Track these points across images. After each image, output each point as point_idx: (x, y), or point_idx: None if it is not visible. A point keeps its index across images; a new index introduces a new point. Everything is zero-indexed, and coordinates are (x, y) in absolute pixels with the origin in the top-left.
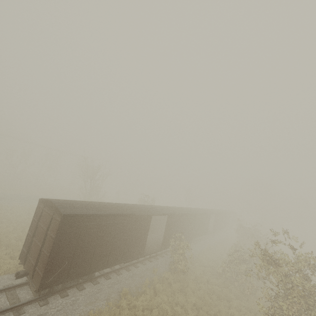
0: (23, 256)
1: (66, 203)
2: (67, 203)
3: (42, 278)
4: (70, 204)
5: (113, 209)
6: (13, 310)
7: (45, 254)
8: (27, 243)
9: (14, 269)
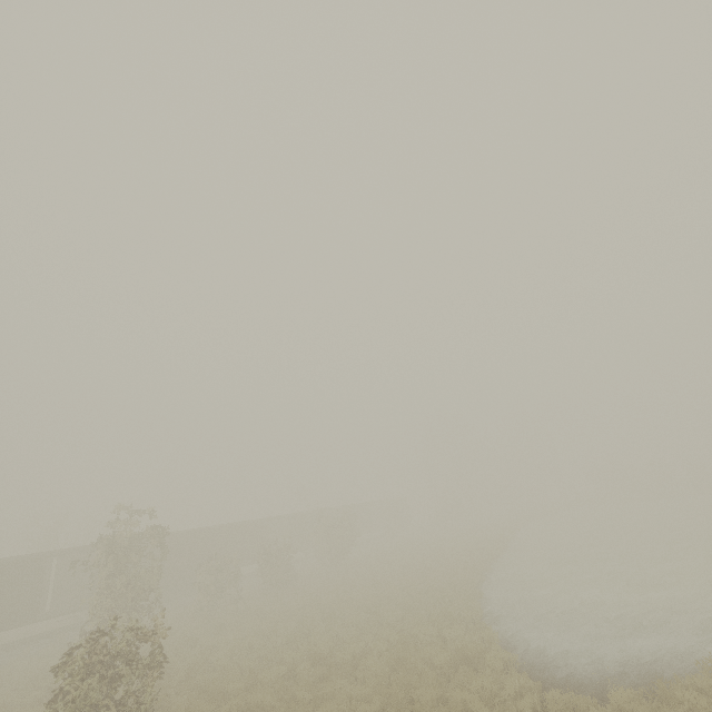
0: None
1: None
2: None
3: None
4: None
5: None
6: None
7: None
8: None
9: None
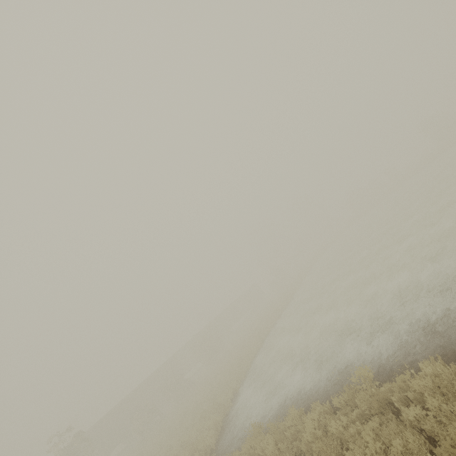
0: None
1: None
2: None
3: None
4: None
5: None
6: None
7: None
8: None
9: None
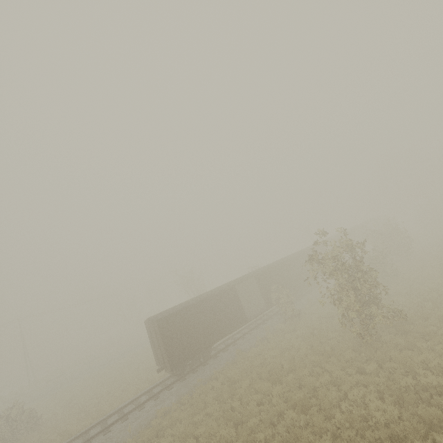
0: (157, 362)
1: (159, 314)
2: (159, 313)
3: (169, 362)
4: (161, 313)
5: (194, 300)
6: (166, 389)
7: (163, 349)
8: (154, 353)
9: (161, 376)
